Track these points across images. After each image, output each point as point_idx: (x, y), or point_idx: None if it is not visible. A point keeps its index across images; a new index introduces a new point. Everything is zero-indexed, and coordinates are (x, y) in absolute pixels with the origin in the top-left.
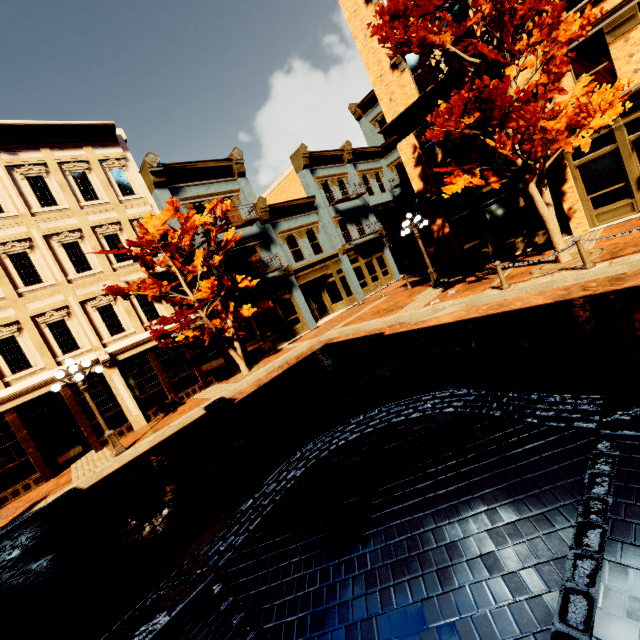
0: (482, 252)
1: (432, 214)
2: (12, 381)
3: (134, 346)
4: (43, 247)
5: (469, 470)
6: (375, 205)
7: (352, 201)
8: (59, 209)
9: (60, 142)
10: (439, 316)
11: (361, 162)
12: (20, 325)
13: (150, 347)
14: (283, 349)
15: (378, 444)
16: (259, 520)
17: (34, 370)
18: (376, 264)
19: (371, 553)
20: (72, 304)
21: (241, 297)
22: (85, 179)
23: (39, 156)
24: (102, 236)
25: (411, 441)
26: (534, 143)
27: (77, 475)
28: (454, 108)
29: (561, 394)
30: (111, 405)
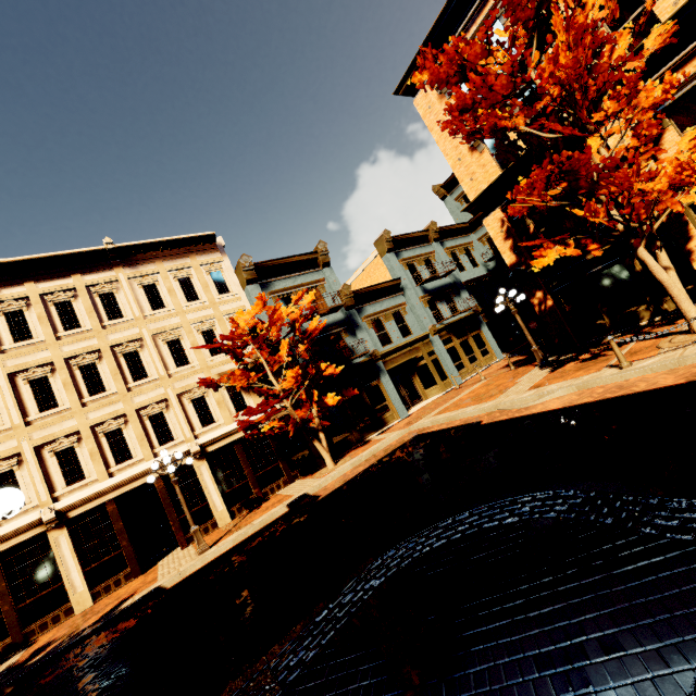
0: (597, 324)
1: (530, 287)
2: (115, 472)
3: (222, 437)
4: (151, 345)
5: (568, 589)
6: (467, 281)
7: (441, 279)
8: (166, 311)
9: (171, 254)
10: (545, 401)
11: (448, 239)
12: (126, 418)
13: (237, 438)
14: (371, 440)
15: (466, 553)
16: (332, 634)
17: (134, 461)
18: (473, 343)
19: (448, 683)
20: (171, 397)
21: (326, 385)
22: (189, 283)
23: (154, 267)
24: (200, 332)
25: (504, 551)
26: (633, 206)
27: (163, 573)
28: (535, 183)
29: (687, 498)
30: (198, 499)
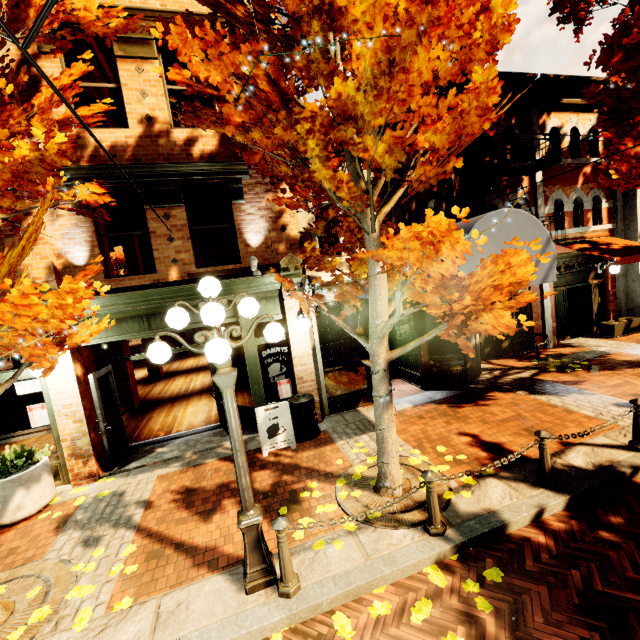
0: None
1: None
2: None
3: None
4: None
5: None
6: None
7: None
8: None
9: None
10: None
11: None
12: None
13: None
14: None
15: None
16: None
17: None
18: None
19: None
20: None
21: None
22: None
23: None
24: None
25: None
26: None
27: None
28: None
29: None
30: None
